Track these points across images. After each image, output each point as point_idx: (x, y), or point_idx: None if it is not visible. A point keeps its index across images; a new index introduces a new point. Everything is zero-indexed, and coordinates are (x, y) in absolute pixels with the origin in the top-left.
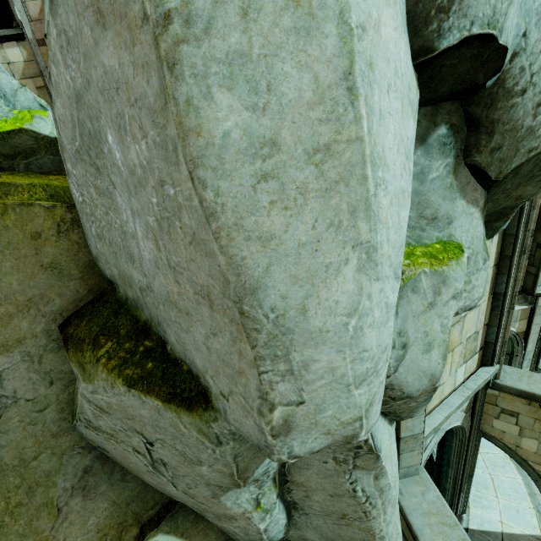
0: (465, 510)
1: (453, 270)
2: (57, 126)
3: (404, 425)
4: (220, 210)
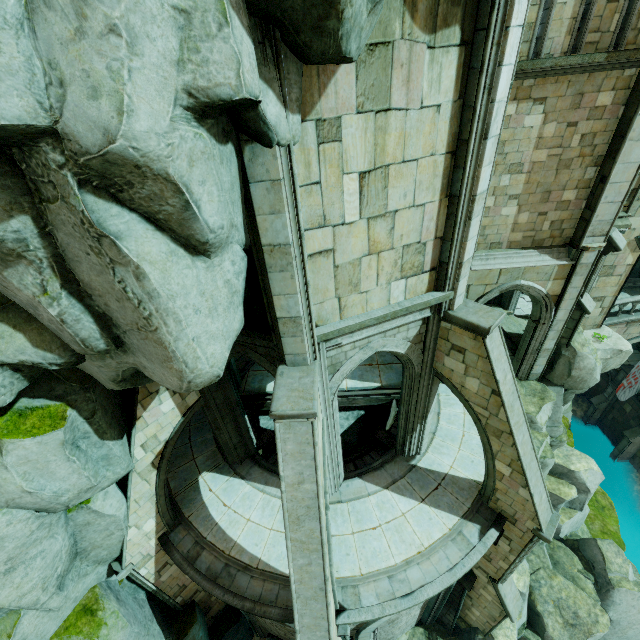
0: (419, 451)
1: None
2: None
3: (278, 303)
4: None
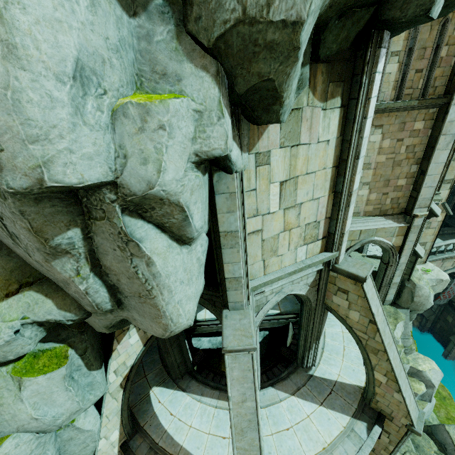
0: (314, 363)
1: (156, 105)
2: None
3: (227, 268)
4: None
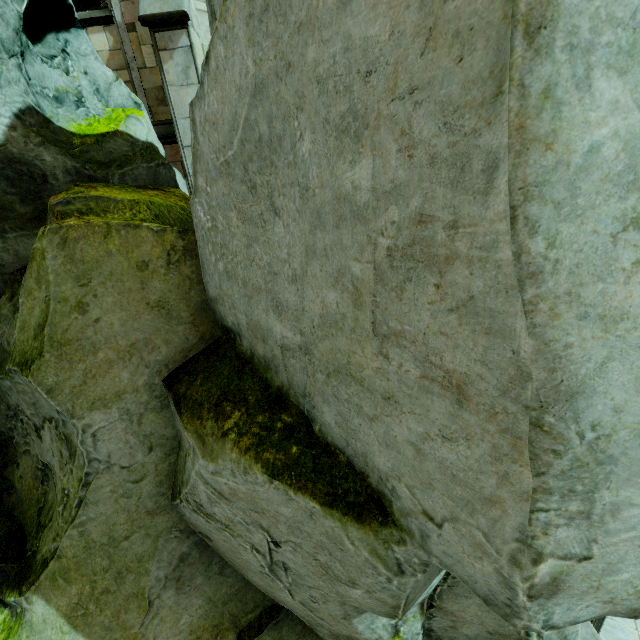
0: None
1: None
2: (193, 128)
3: None
4: (548, 270)
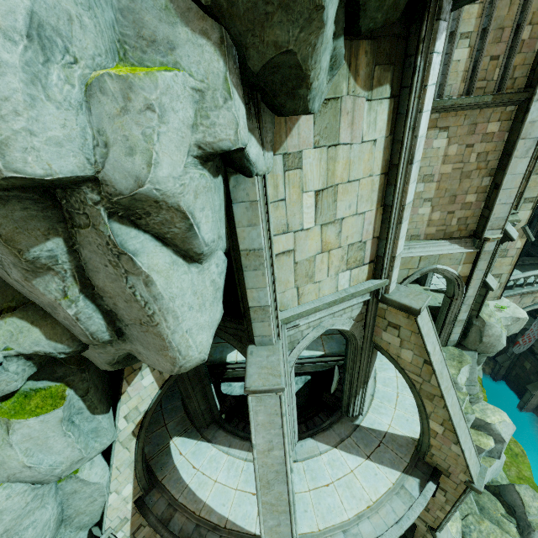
0: (362, 412)
1: (140, 79)
2: None
3: (250, 295)
4: None
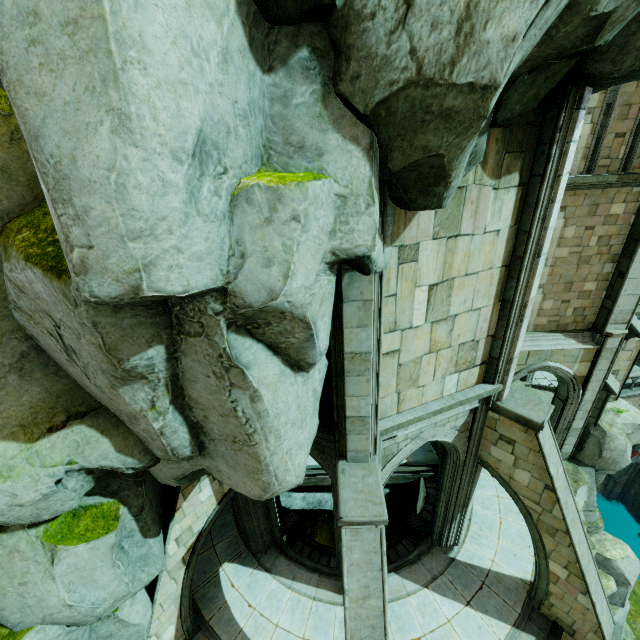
0: (458, 541)
1: (291, 190)
2: None
3: (349, 403)
4: (6, 67)
